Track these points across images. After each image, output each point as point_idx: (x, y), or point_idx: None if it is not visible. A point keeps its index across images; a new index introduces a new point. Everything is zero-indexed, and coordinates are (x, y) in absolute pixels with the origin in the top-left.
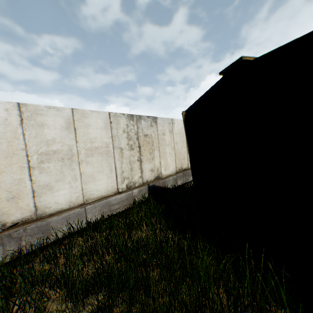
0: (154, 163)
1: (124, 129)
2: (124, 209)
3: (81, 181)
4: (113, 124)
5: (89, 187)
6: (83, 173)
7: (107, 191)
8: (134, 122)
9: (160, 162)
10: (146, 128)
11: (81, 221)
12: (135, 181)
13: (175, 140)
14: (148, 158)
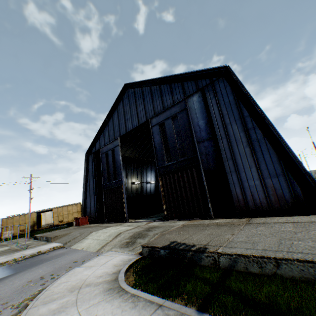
0: None
1: None
2: None
3: None
4: None
5: None
6: None
7: None
8: None
9: None
10: None
11: None
12: None
13: None
14: None
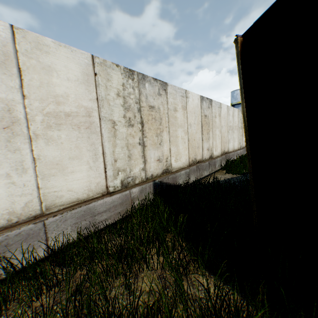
0: (162, 150)
1: (118, 91)
2: (118, 218)
3: (35, 173)
4: (100, 79)
5: (52, 184)
6: (41, 159)
7: (88, 191)
8: (135, 82)
9: (170, 149)
10: (153, 96)
11: (35, 248)
12: (134, 175)
13: (189, 120)
14: (155, 141)
